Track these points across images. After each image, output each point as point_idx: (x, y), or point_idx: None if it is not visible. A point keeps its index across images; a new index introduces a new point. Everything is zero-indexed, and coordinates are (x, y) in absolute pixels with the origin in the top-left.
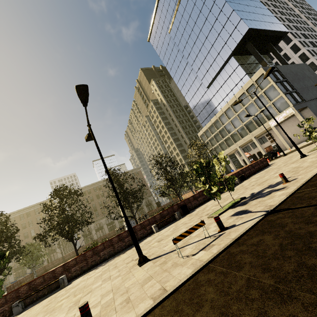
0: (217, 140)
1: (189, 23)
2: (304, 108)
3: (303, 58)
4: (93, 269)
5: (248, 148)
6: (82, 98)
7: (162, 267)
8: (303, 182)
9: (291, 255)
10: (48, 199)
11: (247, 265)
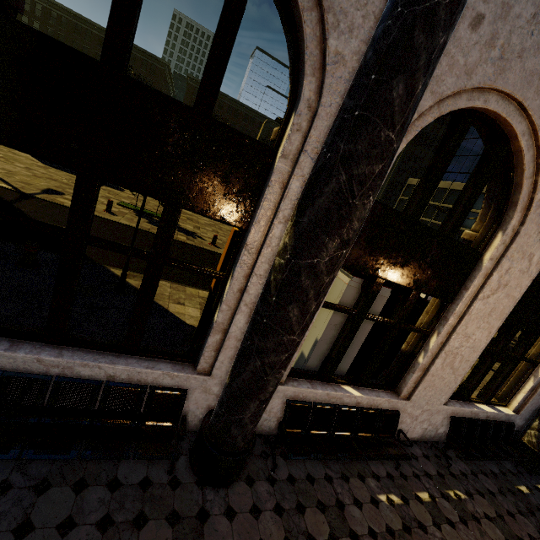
0: None
1: None
2: None
3: None
4: None
5: None
6: None
7: None
8: None
9: None
10: None
11: None
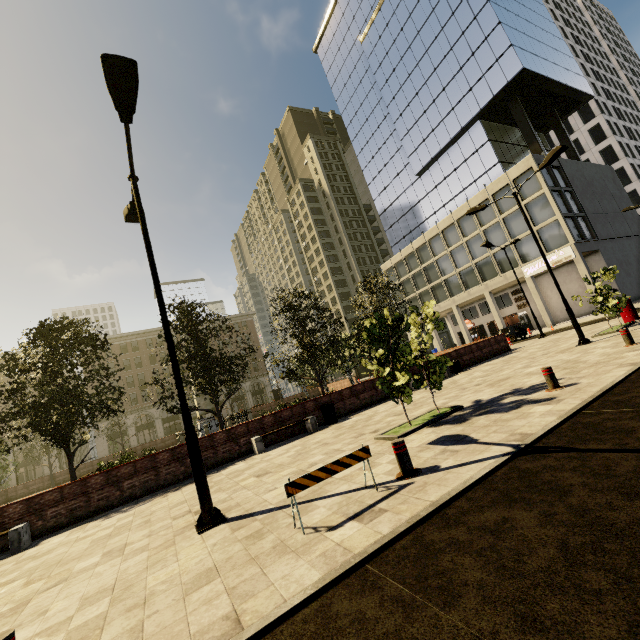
0: (417, 286)
1: (406, 29)
2: (593, 252)
3: (607, 156)
4: (99, 516)
5: (474, 313)
6: (120, 96)
7: (248, 548)
8: (596, 392)
9: (603, 587)
10: (20, 345)
11: (473, 593)
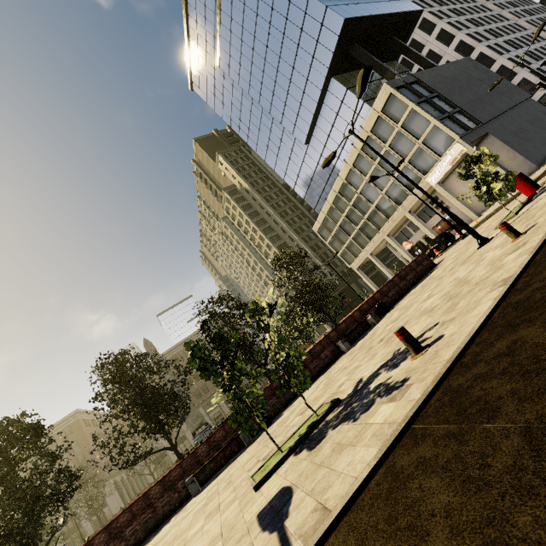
0: (348, 233)
1: (245, 39)
2: (484, 136)
3: (463, 50)
4: None
5: (407, 233)
6: None
7: None
8: (444, 365)
9: None
10: None
11: None
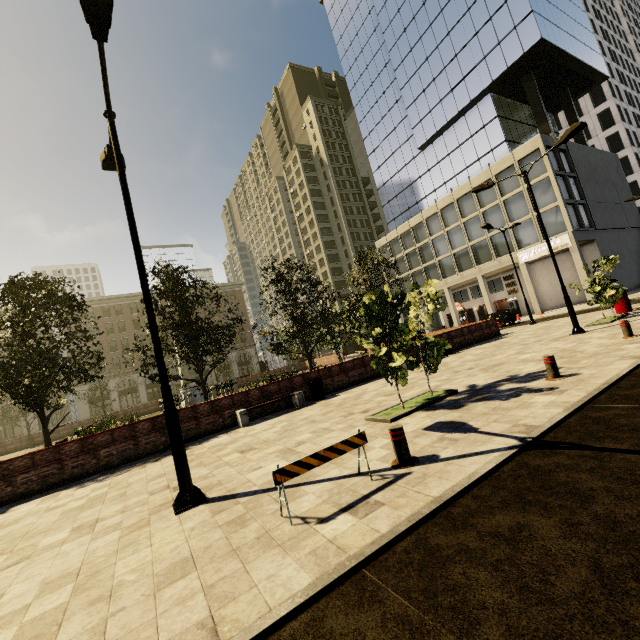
0: (411, 266)
1: None
2: (589, 242)
3: (613, 143)
4: (73, 484)
5: (464, 296)
6: (91, 3)
7: (229, 537)
8: (601, 385)
9: None
10: None
11: (494, 620)
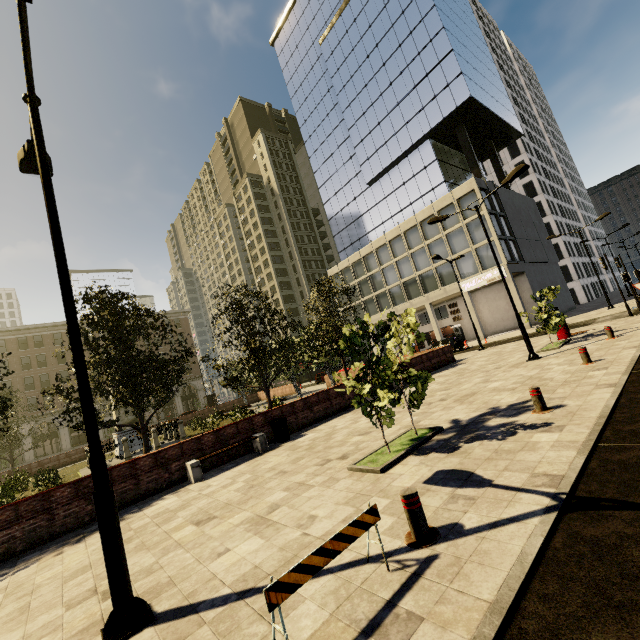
0: (362, 294)
1: (365, 39)
2: (520, 273)
3: (529, 190)
4: None
5: None
6: None
7: None
8: (598, 419)
9: None
10: None
11: None
